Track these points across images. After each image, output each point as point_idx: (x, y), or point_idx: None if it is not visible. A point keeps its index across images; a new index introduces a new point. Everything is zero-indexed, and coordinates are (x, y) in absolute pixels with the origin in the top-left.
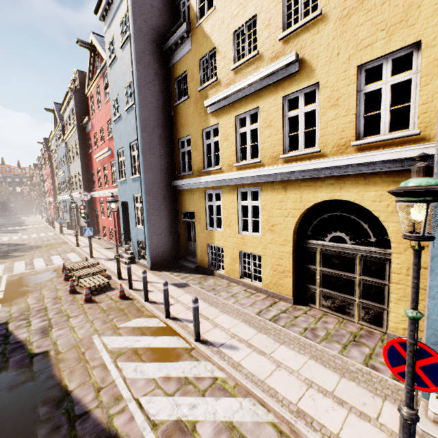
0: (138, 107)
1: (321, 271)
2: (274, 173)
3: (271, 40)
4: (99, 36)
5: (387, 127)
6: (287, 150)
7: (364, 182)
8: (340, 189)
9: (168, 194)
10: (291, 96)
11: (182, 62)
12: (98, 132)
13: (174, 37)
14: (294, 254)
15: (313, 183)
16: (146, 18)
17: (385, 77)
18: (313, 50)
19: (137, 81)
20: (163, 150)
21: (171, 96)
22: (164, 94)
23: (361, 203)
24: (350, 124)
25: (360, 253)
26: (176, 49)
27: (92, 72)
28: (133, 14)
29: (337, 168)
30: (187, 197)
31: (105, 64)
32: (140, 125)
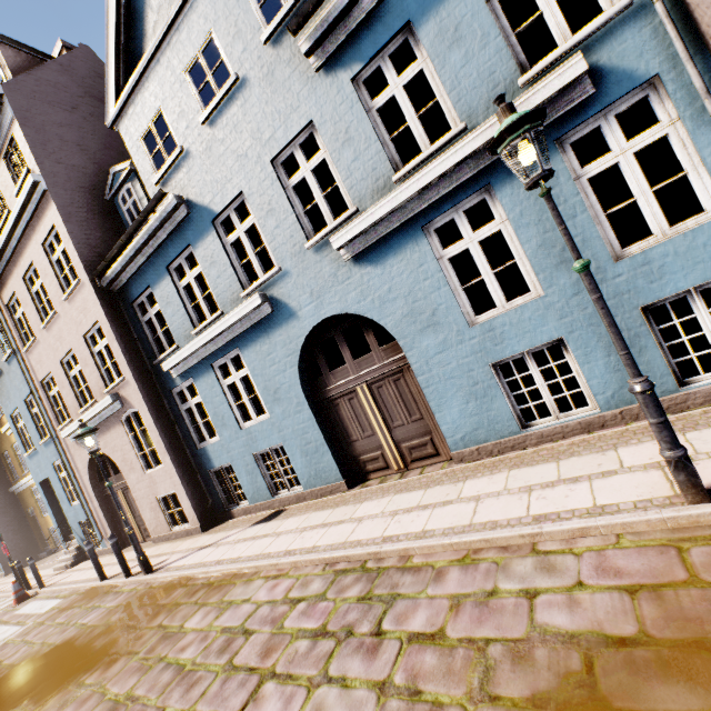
0: None
1: None
2: None
3: None
4: None
5: None
6: None
7: None
8: None
9: (8, 501)
10: None
11: None
12: None
13: None
14: None
15: None
16: None
17: None
18: None
19: None
20: None
21: None
22: None
23: None
24: None
25: None
26: None
27: None
28: None
29: None
30: (25, 497)
31: None
32: None
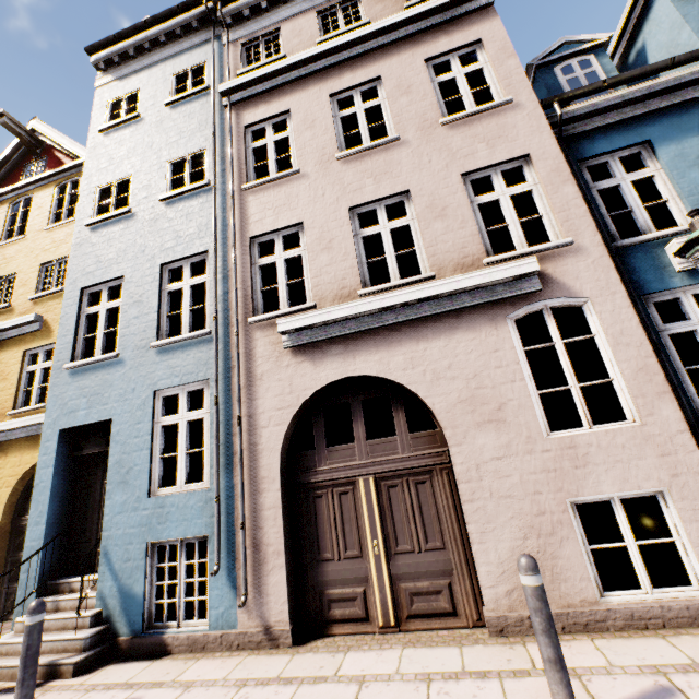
0: None
1: None
2: None
3: (25, 298)
4: None
5: None
6: (21, 405)
7: None
8: None
9: None
10: (34, 351)
11: None
12: None
13: None
14: (5, 541)
15: (35, 441)
16: None
17: None
18: (55, 316)
19: None
20: None
21: None
22: None
23: None
24: None
25: None
26: None
27: None
28: None
29: None
30: None
31: None
32: None
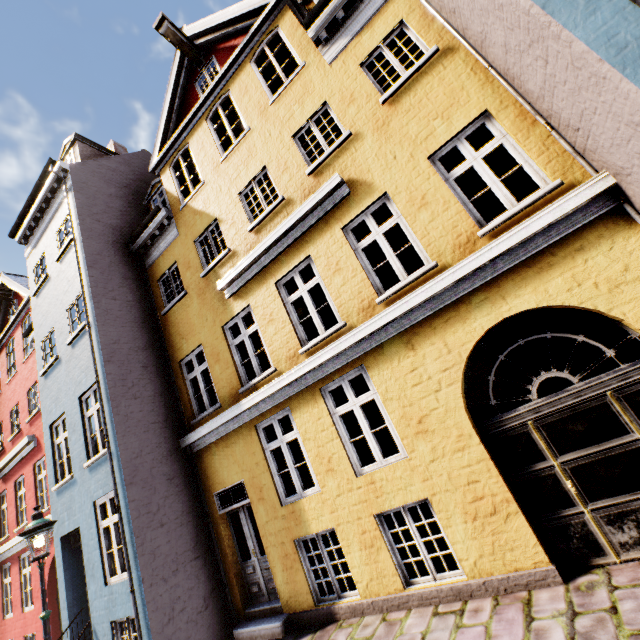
0: (95, 327)
1: (565, 464)
2: (380, 327)
3: (296, 181)
4: (17, 276)
5: (512, 198)
6: (382, 289)
7: (533, 272)
8: (503, 299)
9: (177, 467)
10: (352, 224)
11: (166, 255)
12: (5, 419)
13: (149, 229)
14: (491, 457)
15: (452, 312)
16: (101, 217)
17: (469, 155)
18: (359, 168)
19: (90, 290)
20: (154, 387)
21: (155, 304)
22: (142, 303)
23: (551, 303)
24: (460, 215)
25: (609, 387)
26: (154, 244)
27: (0, 327)
28: (78, 213)
29: (479, 271)
30: (219, 457)
31: (26, 304)
32: (102, 353)
